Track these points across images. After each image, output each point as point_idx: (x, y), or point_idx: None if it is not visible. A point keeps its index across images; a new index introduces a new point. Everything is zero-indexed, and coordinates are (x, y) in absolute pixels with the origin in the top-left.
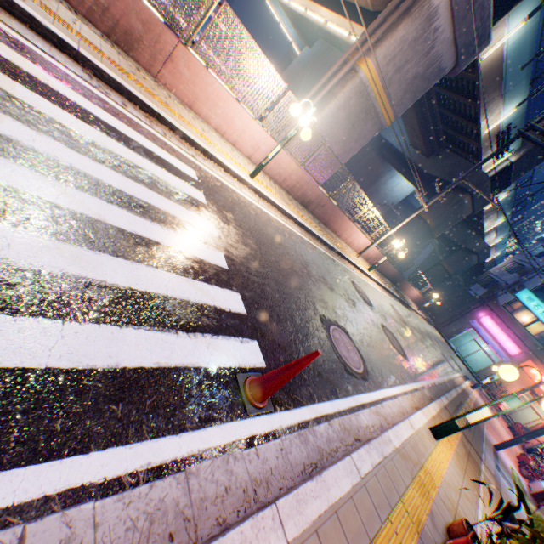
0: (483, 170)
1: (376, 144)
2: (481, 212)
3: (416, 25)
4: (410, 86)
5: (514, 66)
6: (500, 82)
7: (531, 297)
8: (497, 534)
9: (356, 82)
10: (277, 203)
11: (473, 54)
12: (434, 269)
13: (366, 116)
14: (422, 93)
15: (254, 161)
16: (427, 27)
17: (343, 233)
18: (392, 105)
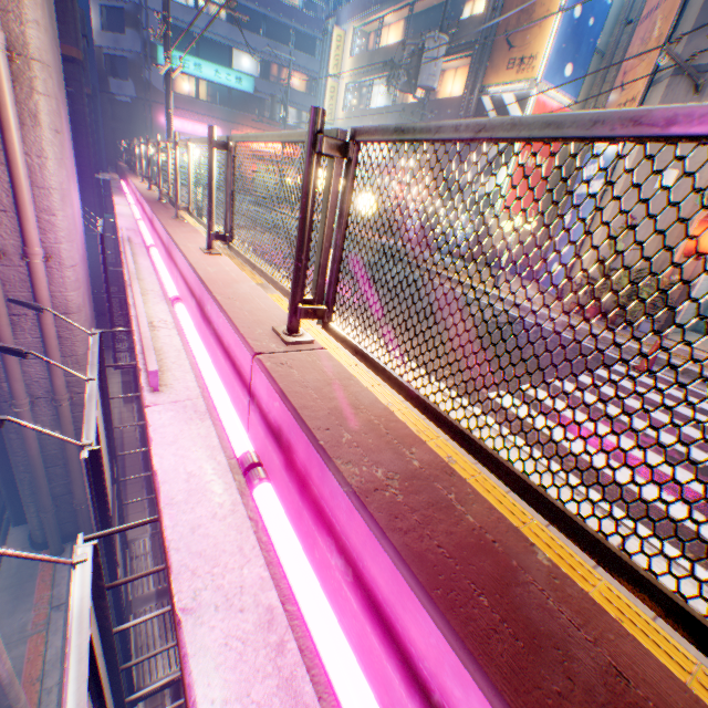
0: None
1: None
2: None
3: None
4: None
5: None
6: None
7: (174, 55)
8: (589, 296)
9: None
10: None
11: None
12: None
13: None
14: None
15: None
16: None
17: None
18: None
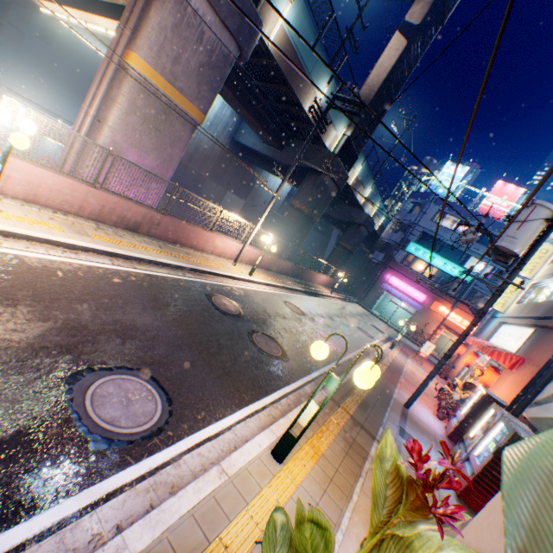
0: (329, 149)
1: (235, 149)
2: (349, 188)
3: (169, 9)
4: (202, 76)
5: (305, 47)
6: (300, 63)
7: (418, 248)
8: None
9: (132, 80)
10: (49, 238)
11: (252, 37)
12: (336, 251)
13: (169, 117)
14: (221, 83)
15: (13, 194)
16: (183, 11)
17: (206, 245)
18: (192, 100)
